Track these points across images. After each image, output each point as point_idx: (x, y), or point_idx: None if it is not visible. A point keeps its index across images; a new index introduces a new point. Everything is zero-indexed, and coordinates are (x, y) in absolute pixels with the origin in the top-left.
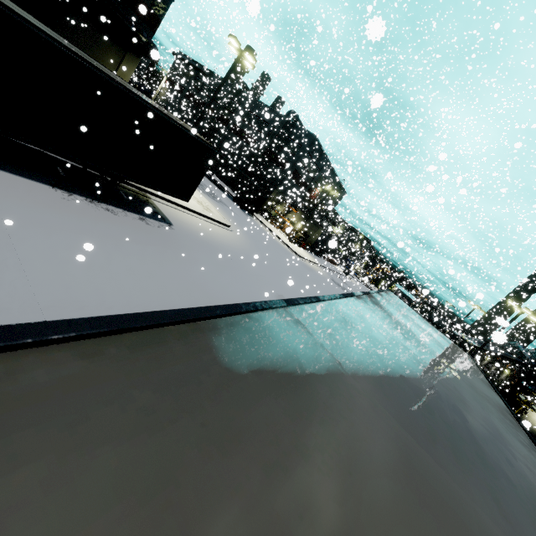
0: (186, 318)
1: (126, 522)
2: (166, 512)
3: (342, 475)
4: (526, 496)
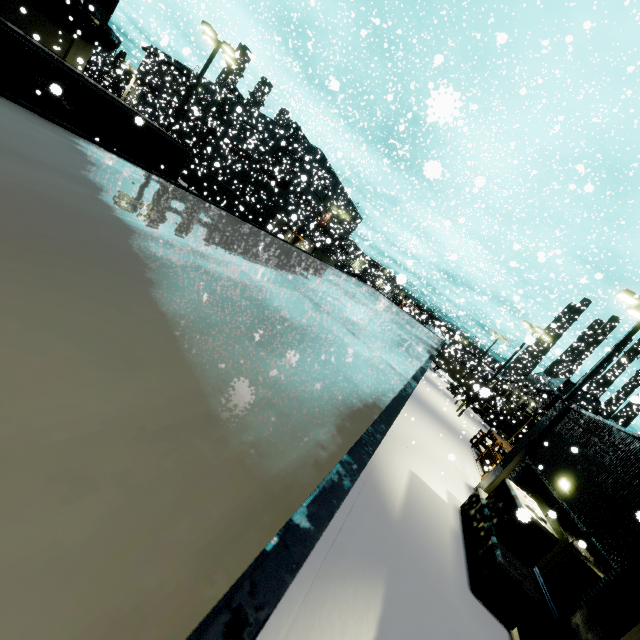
0: (70, 128)
1: (15, 119)
2: (35, 130)
3: (158, 198)
4: (354, 313)
